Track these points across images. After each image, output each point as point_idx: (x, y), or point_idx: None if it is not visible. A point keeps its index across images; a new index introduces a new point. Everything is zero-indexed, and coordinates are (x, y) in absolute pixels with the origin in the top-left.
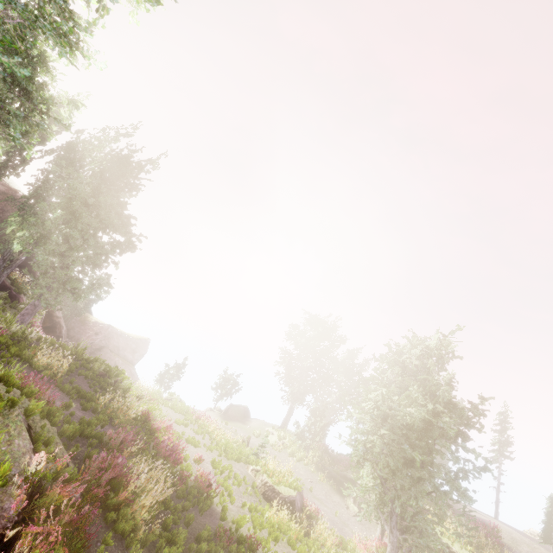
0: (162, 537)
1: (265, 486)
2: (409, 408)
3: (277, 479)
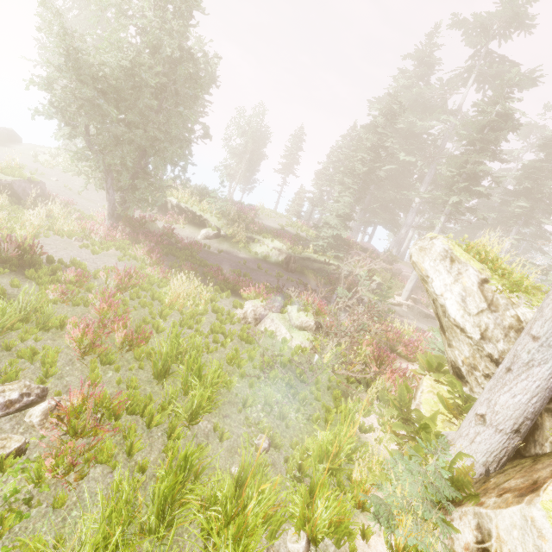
0: None
1: None
2: (107, 55)
3: None
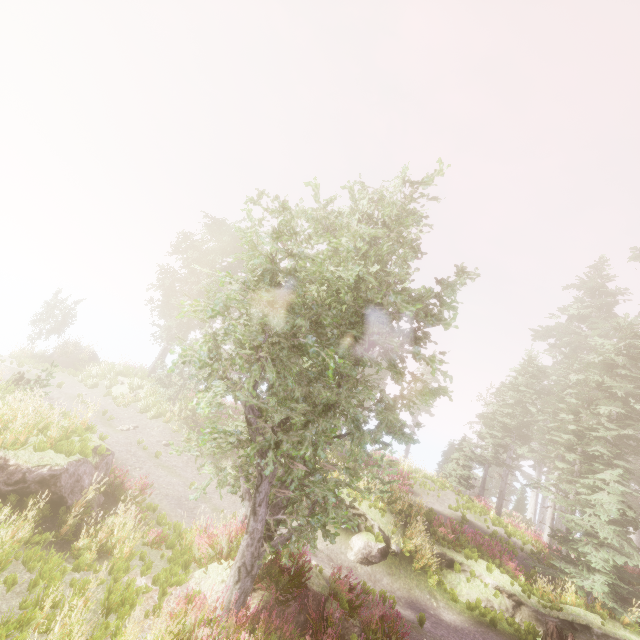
0: None
1: None
2: (333, 268)
3: (12, 437)
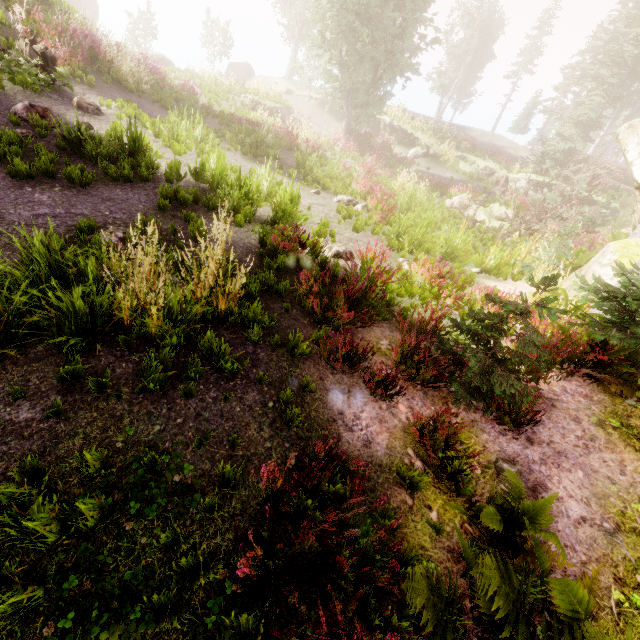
0: (152, 93)
1: (253, 103)
2: None
3: (262, 96)
